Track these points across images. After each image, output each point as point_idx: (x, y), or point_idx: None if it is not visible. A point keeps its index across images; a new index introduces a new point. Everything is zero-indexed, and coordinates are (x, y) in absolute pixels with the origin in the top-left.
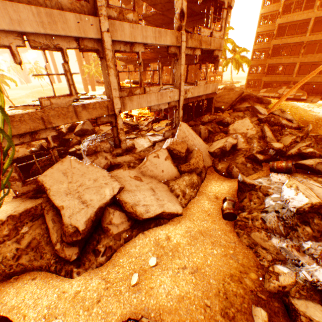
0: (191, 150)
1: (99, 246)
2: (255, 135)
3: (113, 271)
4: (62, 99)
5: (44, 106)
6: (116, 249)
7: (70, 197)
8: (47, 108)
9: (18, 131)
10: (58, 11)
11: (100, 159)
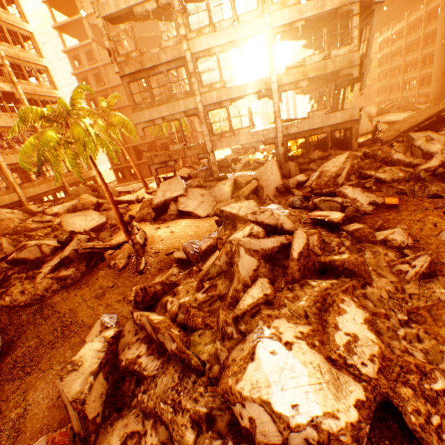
0: (260, 184)
1: (162, 217)
2: (333, 173)
3: (158, 226)
4: (178, 145)
5: (170, 149)
6: (167, 222)
7: (162, 193)
8: (171, 150)
9: (160, 161)
10: (175, 102)
11: (195, 182)
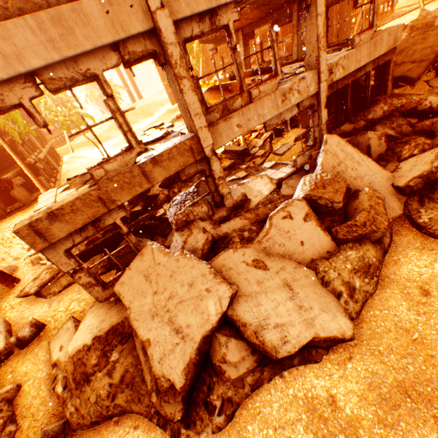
0: (353, 190)
1: (212, 397)
2: None
3: None
4: (119, 161)
5: (98, 179)
6: (240, 403)
7: (158, 322)
8: (102, 182)
9: (75, 225)
10: (68, 5)
11: (195, 235)
